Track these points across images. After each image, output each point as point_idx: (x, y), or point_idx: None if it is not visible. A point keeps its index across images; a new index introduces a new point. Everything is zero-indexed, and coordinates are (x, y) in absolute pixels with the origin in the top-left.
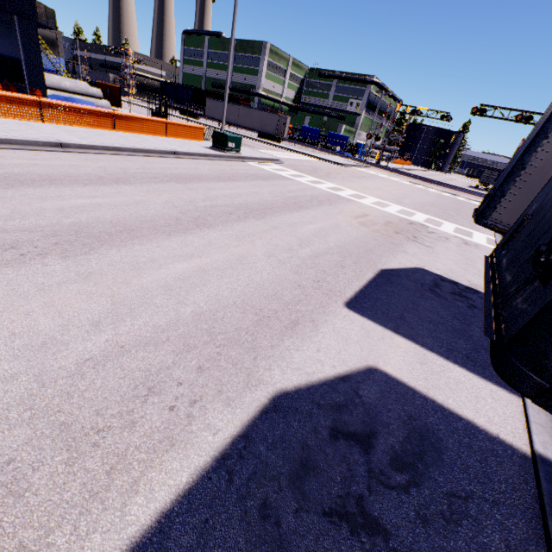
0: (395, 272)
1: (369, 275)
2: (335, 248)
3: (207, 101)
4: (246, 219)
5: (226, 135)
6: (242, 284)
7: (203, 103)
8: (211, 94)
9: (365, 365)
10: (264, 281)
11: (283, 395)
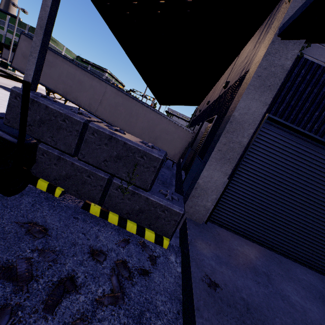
0: None
1: None
2: None
3: (4, 49)
4: (5, 79)
5: (7, 63)
6: None
7: (2, 50)
8: (9, 47)
9: None
10: (3, 82)
11: None
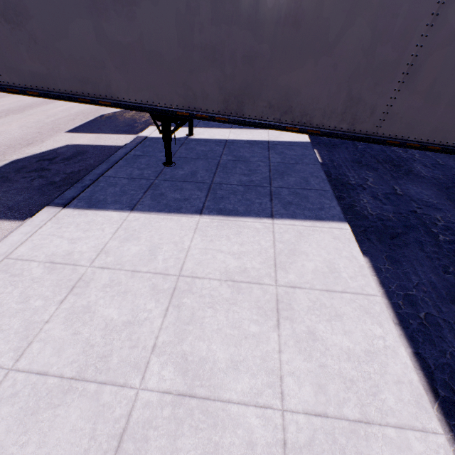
0: (111, 114)
1: (91, 119)
2: (74, 114)
3: None
4: (7, 116)
5: None
6: (0, 140)
7: None
8: None
9: (65, 145)
10: (15, 136)
11: (17, 160)
